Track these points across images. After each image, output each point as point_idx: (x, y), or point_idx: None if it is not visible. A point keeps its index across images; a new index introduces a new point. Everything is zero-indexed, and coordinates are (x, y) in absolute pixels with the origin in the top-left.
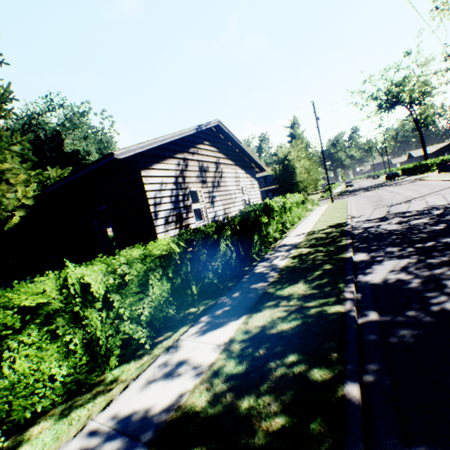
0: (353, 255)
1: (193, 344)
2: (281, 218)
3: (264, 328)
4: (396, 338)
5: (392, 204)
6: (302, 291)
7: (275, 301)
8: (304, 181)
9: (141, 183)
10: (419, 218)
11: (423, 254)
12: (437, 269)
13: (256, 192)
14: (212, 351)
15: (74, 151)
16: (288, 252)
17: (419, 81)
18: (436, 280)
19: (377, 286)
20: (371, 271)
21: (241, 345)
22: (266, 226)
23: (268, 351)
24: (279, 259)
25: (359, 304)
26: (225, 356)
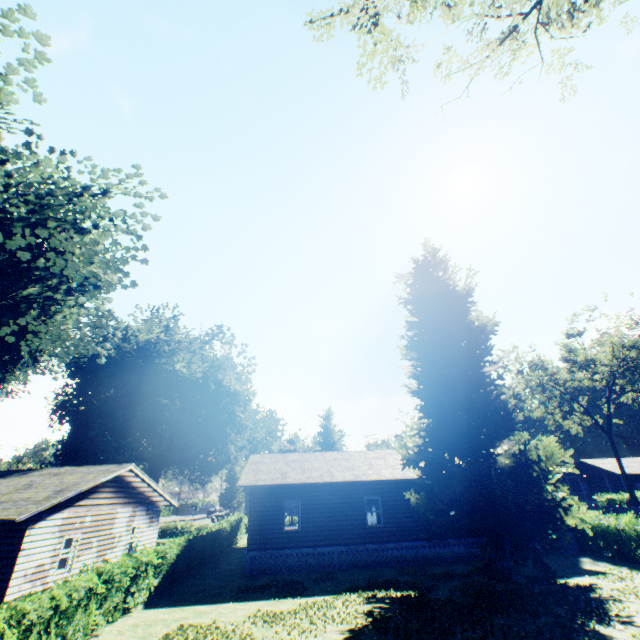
0: None
1: None
2: None
3: None
4: None
5: None
6: None
7: None
8: None
9: None
10: None
11: None
12: None
13: None
14: None
15: (236, 392)
16: None
17: None
18: None
19: None
20: None
21: None
22: None
23: None
24: None
25: None
26: None
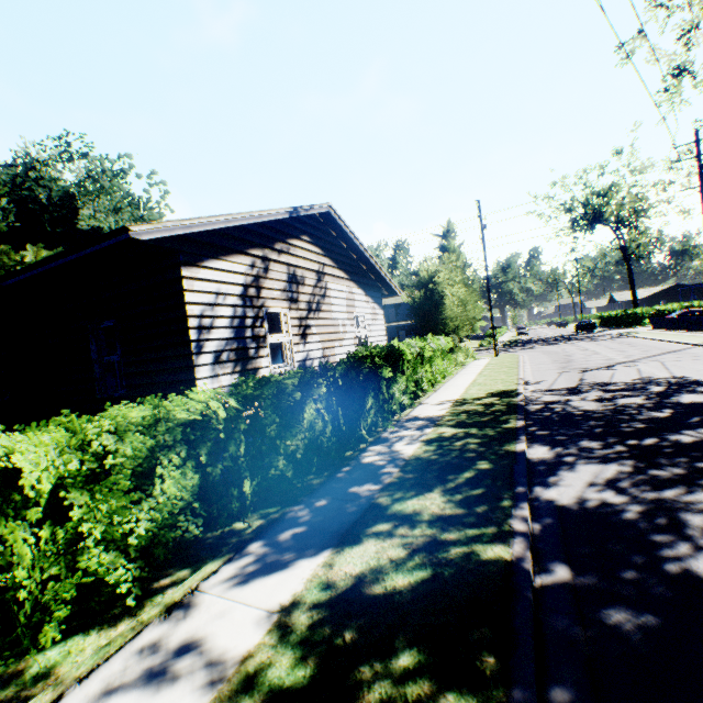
0: (527, 448)
1: (220, 604)
2: (415, 372)
3: (361, 580)
4: (607, 629)
5: (587, 369)
6: (438, 508)
7: (389, 523)
8: (456, 317)
9: (180, 288)
10: (630, 395)
11: (642, 458)
12: (668, 489)
13: (379, 326)
14: (254, 624)
15: (94, 229)
16: (421, 430)
17: (631, 194)
18: (669, 510)
19: (568, 511)
20: (557, 480)
21: (312, 616)
22: (389, 383)
23: (361, 636)
24: (405, 443)
25: (537, 544)
26: (276, 639)
